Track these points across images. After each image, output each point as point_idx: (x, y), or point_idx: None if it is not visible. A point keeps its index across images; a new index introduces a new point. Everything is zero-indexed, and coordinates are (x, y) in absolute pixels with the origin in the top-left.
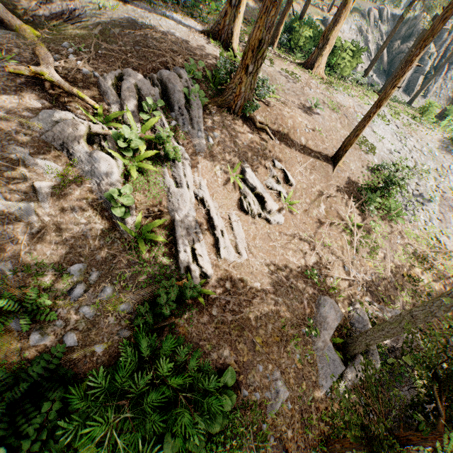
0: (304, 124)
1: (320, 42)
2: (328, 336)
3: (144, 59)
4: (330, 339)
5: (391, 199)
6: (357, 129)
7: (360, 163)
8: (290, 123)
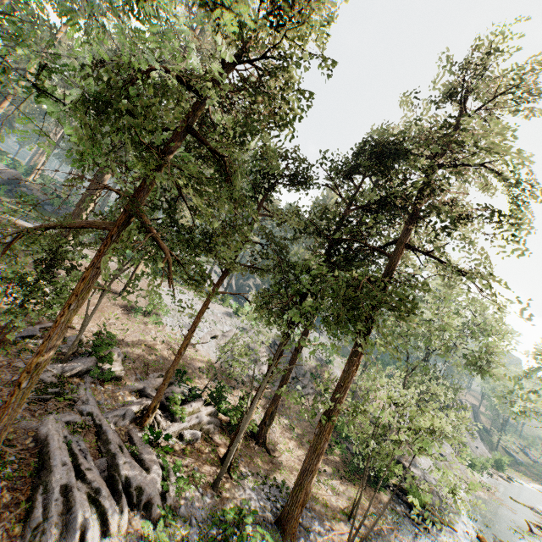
0: None
1: None
2: (41, 328)
3: None
4: (41, 329)
5: (154, 315)
6: (130, 276)
7: (145, 301)
8: None
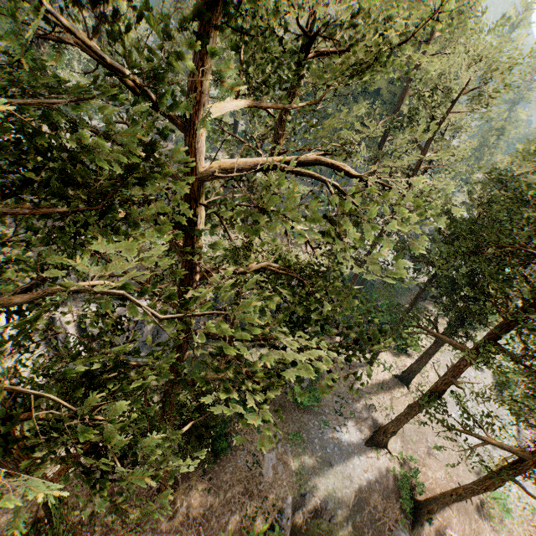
0: (440, 475)
1: (411, 373)
2: None
3: (380, 533)
4: None
5: (500, 504)
6: None
7: (472, 474)
8: (438, 490)
